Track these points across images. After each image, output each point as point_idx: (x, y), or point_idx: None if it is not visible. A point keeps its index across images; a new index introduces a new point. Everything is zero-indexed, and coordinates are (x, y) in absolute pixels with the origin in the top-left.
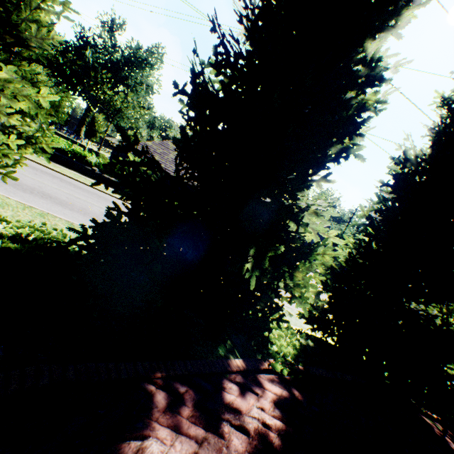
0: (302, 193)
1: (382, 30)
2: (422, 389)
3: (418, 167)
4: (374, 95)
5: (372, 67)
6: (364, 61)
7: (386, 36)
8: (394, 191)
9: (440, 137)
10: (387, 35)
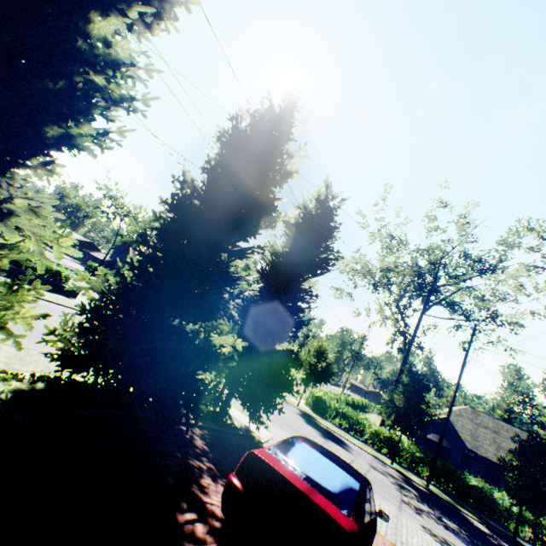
0: (14, 180)
1: (112, 11)
2: (178, 401)
3: (194, 191)
4: (118, 88)
5: (91, 44)
6: (80, 32)
7: (114, 20)
8: (172, 211)
9: (212, 167)
10: (115, 20)
